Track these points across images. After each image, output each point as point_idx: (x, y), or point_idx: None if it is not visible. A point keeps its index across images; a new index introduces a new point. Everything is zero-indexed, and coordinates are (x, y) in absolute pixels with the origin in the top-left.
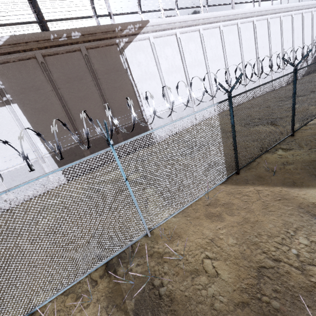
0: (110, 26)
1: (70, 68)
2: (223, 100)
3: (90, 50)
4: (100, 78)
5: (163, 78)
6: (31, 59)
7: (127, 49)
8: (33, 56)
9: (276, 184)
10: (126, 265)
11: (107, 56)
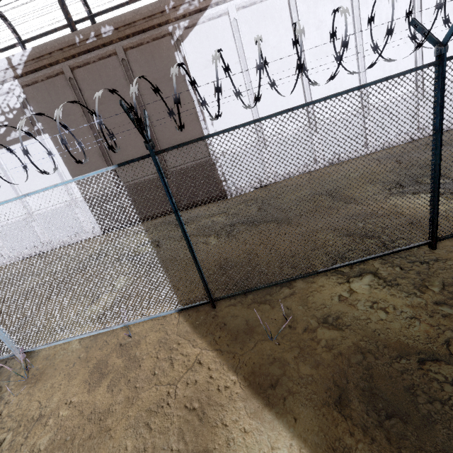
0: (156, 4)
1: (104, 83)
2: (132, 160)
3: (130, 51)
4: (144, 94)
5: (251, 85)
6: (60, 75)
7: (187, 40)
8: (61, 71)
9: (241, 368)
10: None
11: (156, 57)
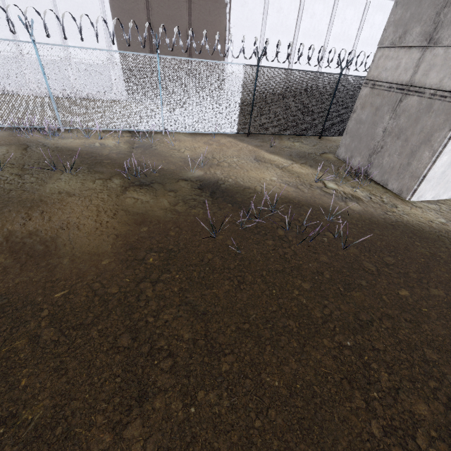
0: None
1: None
2: (251, 65)
3: None
4: (195, 3)
5: (264, 34)
6: None
7: None
8: None
9: (262, 149)
10: (143, 138)
11: None
